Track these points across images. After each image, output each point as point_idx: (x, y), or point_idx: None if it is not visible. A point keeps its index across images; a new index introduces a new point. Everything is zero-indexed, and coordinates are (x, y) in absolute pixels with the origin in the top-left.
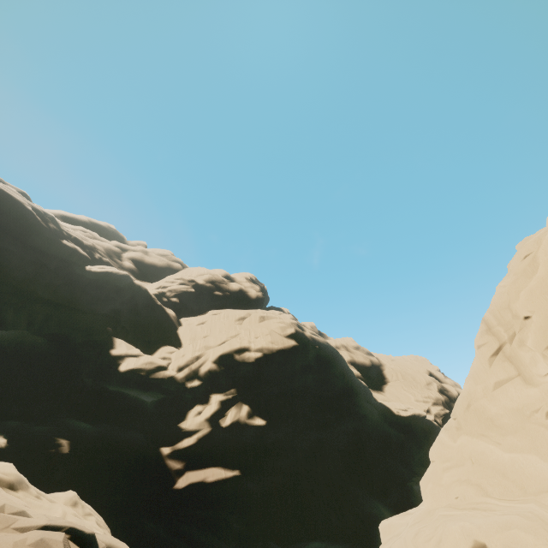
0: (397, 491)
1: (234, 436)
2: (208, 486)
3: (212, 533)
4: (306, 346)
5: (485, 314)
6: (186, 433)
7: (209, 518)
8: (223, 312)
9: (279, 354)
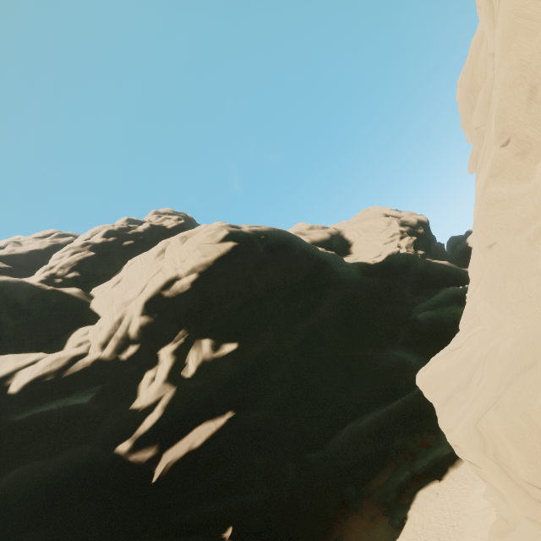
0: (403, 330)
1: (208, 379)
2: (200, 451)
3: (231, 494)
4: (249, 242)
5: None
6: (145, 411)
7: (221, 479)
8: (138, 258)
9: (219, 265)
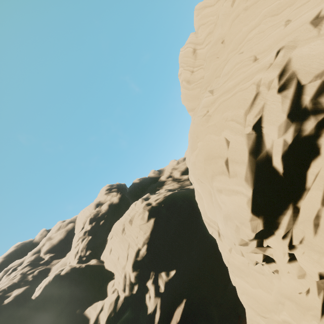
0: None
1: (170, 288)
2: (180, 321)
3: None
4: (158, 213)
5: (202, 217)
6: (153, 312)
7: None
8: (113, 234)
9: (152, 234)
